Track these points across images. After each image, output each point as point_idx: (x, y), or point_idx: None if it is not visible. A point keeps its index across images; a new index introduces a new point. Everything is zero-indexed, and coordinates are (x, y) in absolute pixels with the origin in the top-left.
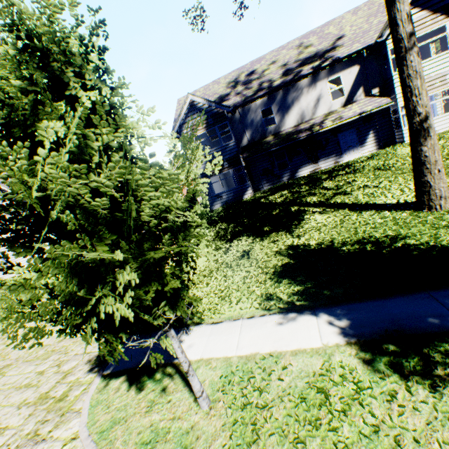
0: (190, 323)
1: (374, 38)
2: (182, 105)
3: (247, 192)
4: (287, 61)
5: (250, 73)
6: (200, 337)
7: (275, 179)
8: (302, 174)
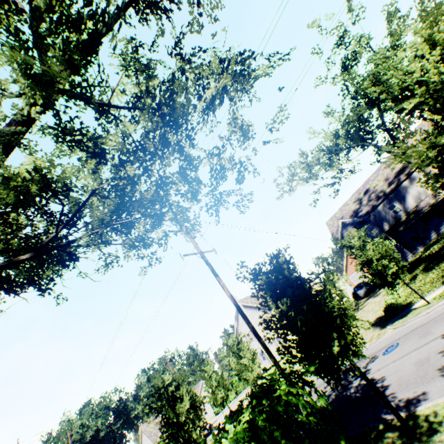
0: (412, 304)
1: None
2: (330, 225)
3: (407, 256)
4: (386, 176)
5: (365, 191)
6: (419, 302)
7: (424, 240)
8: (443, 229)
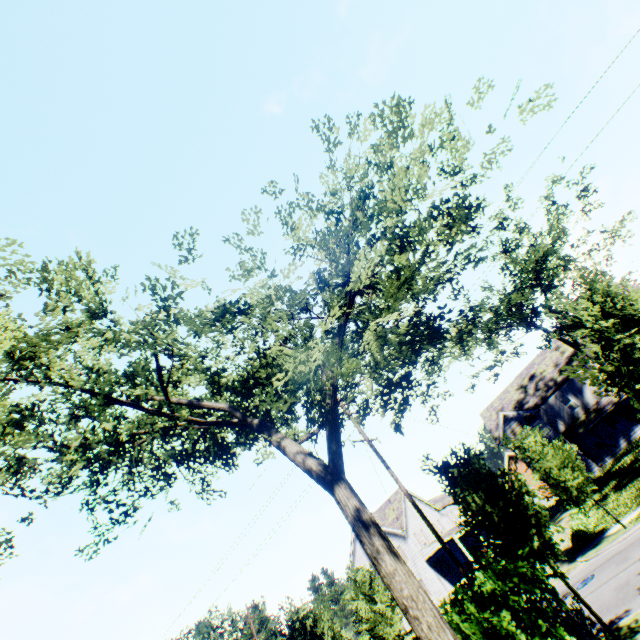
0: (606, 530)
1: None
2: (486, 417)
3: (593, 469)
4: (555, 361)
5: (529, 377)
6: (614, 527)
7: (612, 449)
8: (635, 436)
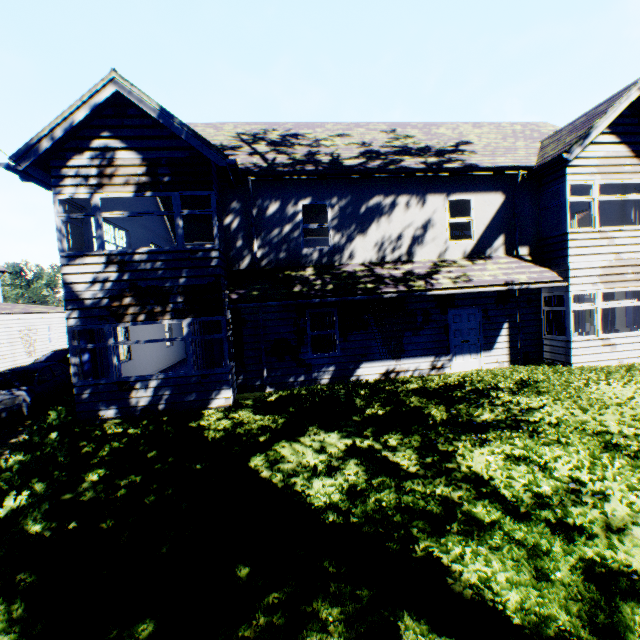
0: None
1: (532, 159)
2: None
3: (217, 393)
4: (370, 141)
5: (290, 134)
6: None
7: (299, 371)
8: (362, 374)
